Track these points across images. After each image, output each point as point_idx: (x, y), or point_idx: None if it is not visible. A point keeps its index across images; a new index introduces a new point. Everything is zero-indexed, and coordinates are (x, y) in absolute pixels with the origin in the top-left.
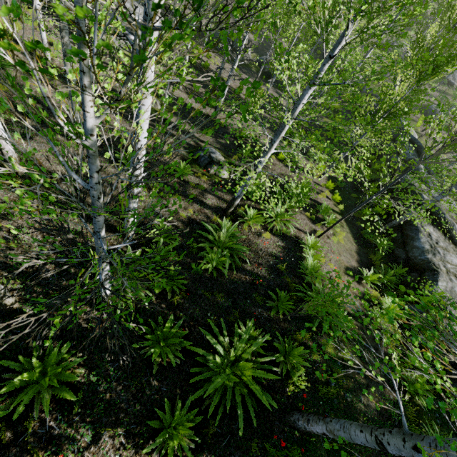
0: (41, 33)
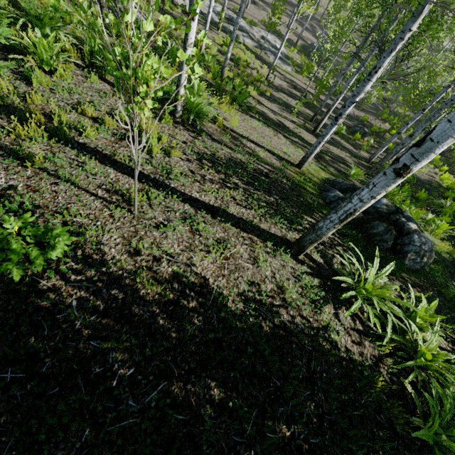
0: (275, 61)
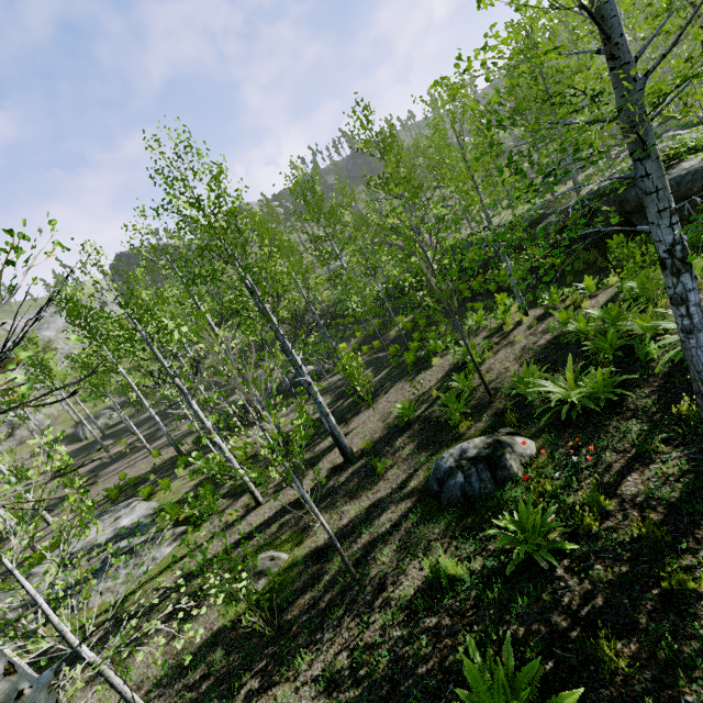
0: None
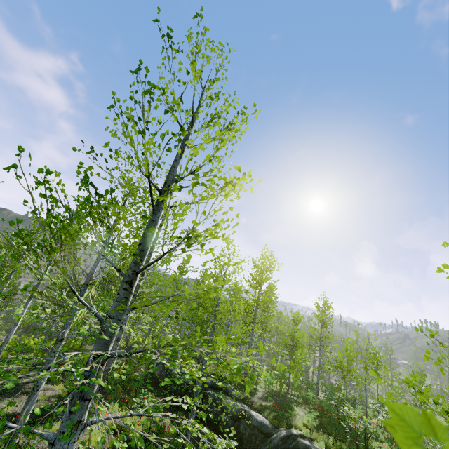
0: None
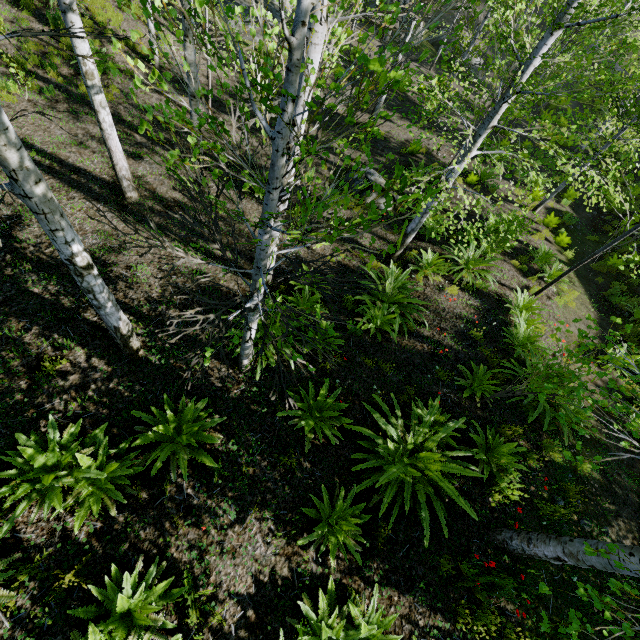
0: (148, 20)
